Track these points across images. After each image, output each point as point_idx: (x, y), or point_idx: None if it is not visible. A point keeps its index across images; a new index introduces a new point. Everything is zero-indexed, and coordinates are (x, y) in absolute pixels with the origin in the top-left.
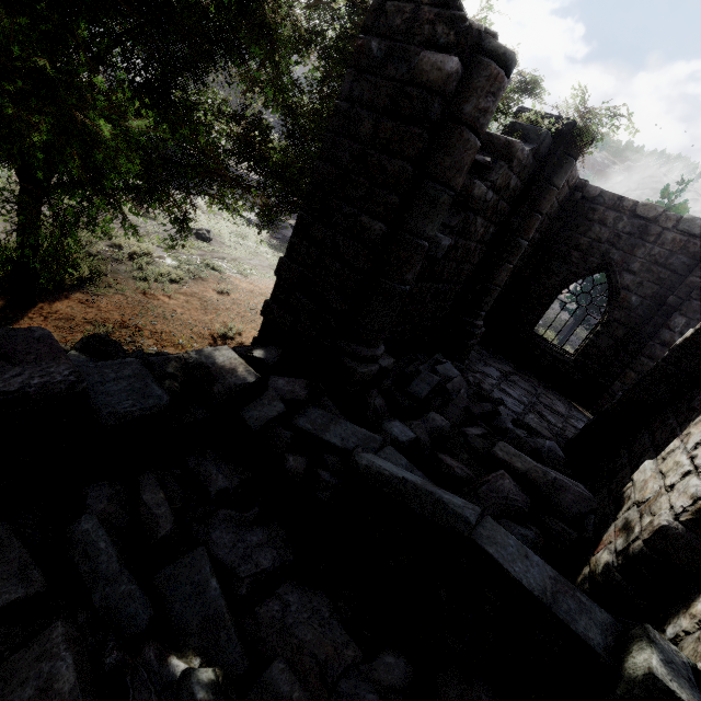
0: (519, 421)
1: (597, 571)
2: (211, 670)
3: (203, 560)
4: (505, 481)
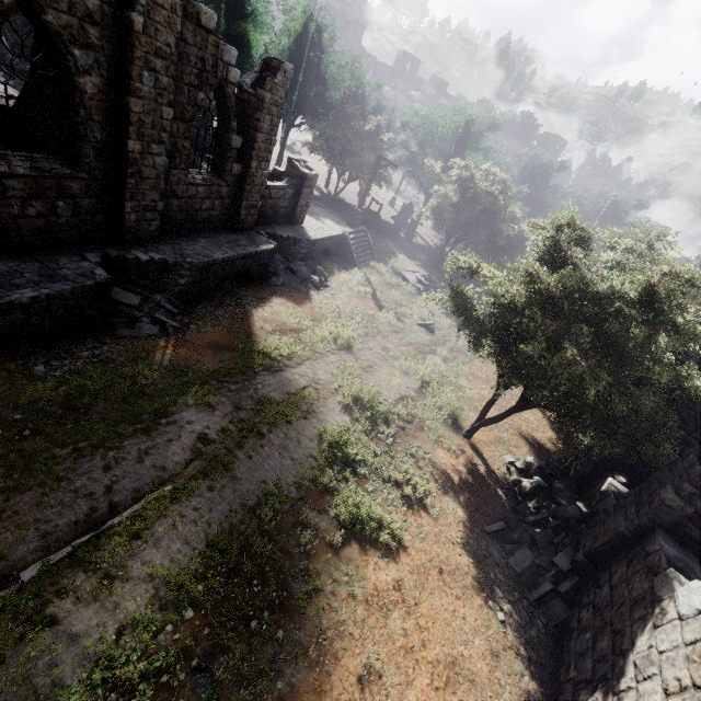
0: None
1: None
2: None
3: None
4: None
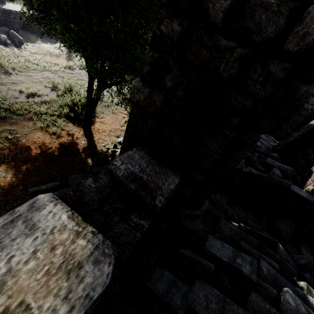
0: (259, 146)
1: (309, 191)
2: (241, 224)
3: (223, 203)
4: (277, 170)
